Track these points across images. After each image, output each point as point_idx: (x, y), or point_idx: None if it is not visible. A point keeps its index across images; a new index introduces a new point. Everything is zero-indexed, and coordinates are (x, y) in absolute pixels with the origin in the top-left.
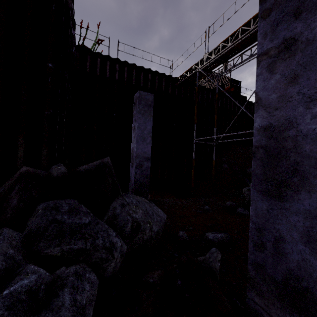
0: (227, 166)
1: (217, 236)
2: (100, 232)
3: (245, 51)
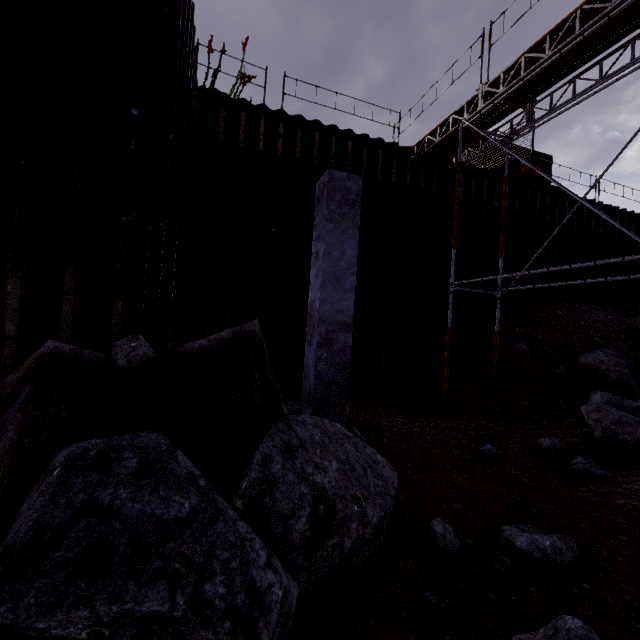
0: (526, 346)
1: (540, 542)
2: (220, 552)
3: (585, 71)
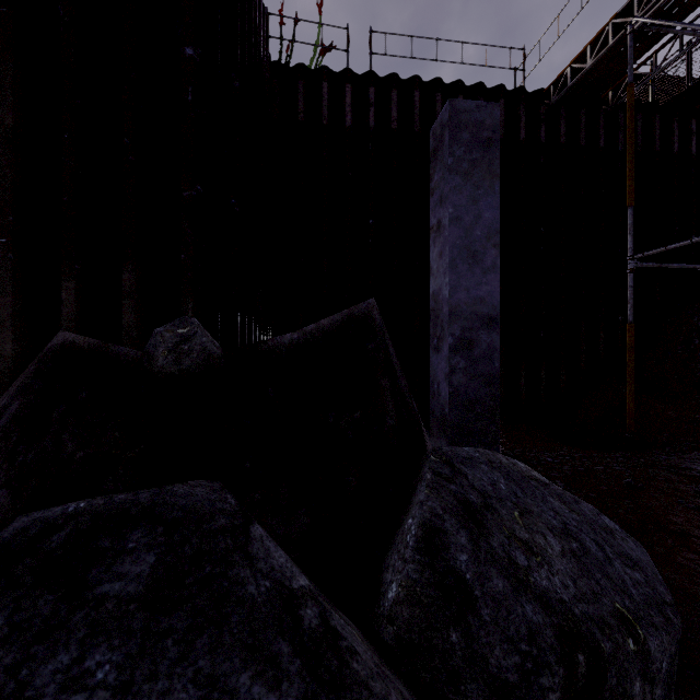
0: None
1: None
2: None
3: None
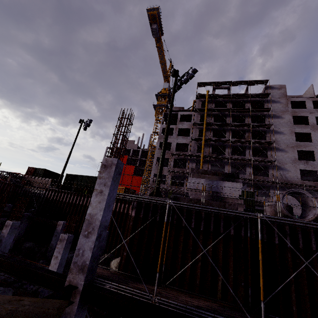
0: None
1: None
2: None
3: None
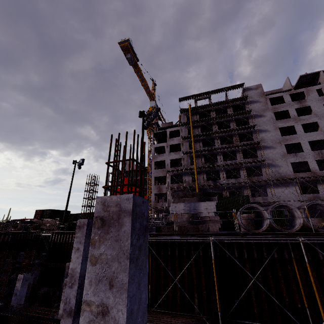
0: None
1: None
2: None
3: None
